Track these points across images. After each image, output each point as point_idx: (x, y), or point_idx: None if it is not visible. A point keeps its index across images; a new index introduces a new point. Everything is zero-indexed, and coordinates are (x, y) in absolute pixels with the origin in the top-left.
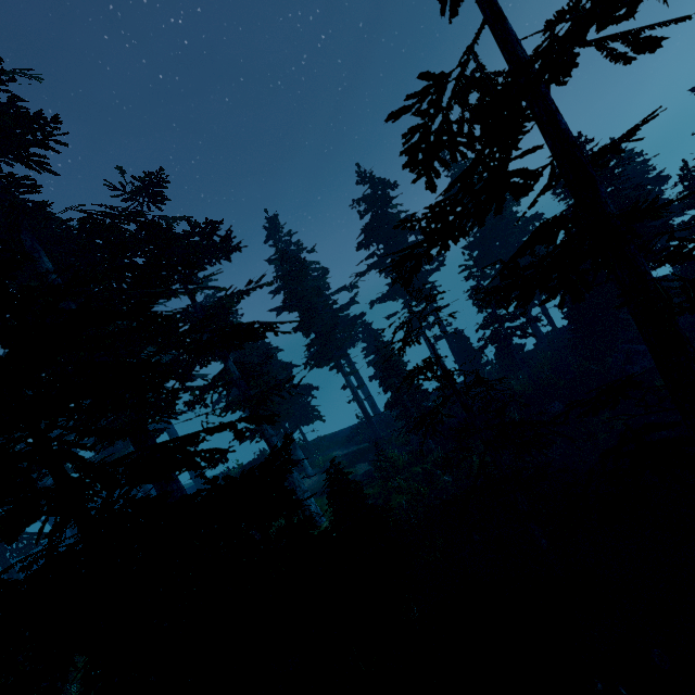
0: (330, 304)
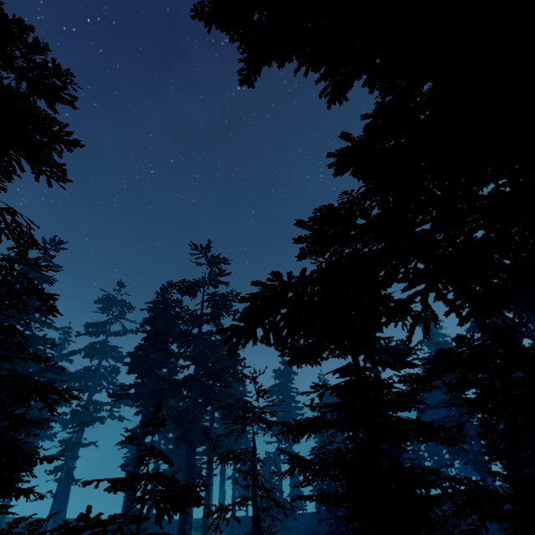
0: None
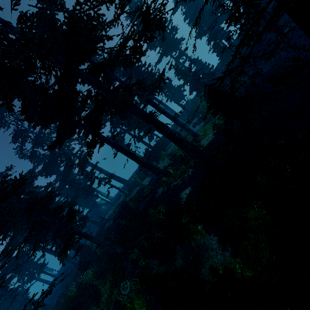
0: (144, 64)
